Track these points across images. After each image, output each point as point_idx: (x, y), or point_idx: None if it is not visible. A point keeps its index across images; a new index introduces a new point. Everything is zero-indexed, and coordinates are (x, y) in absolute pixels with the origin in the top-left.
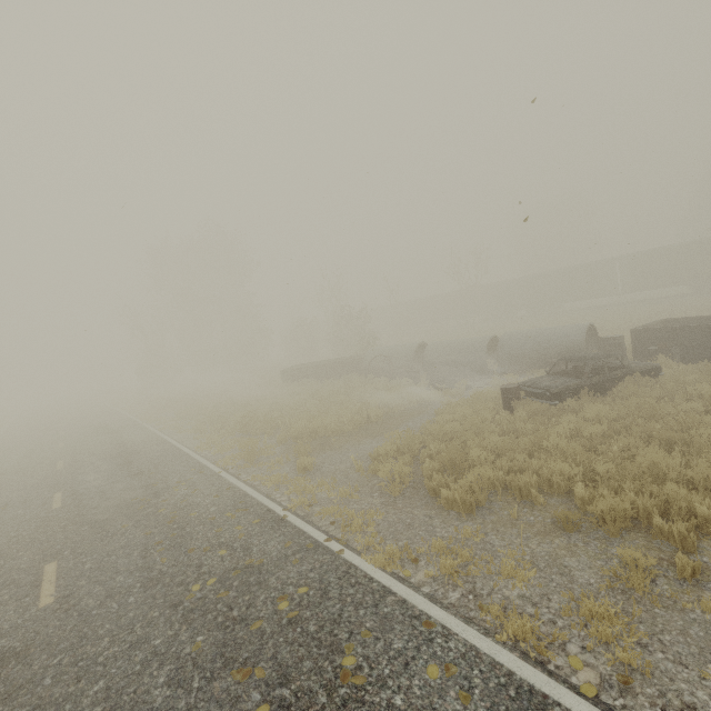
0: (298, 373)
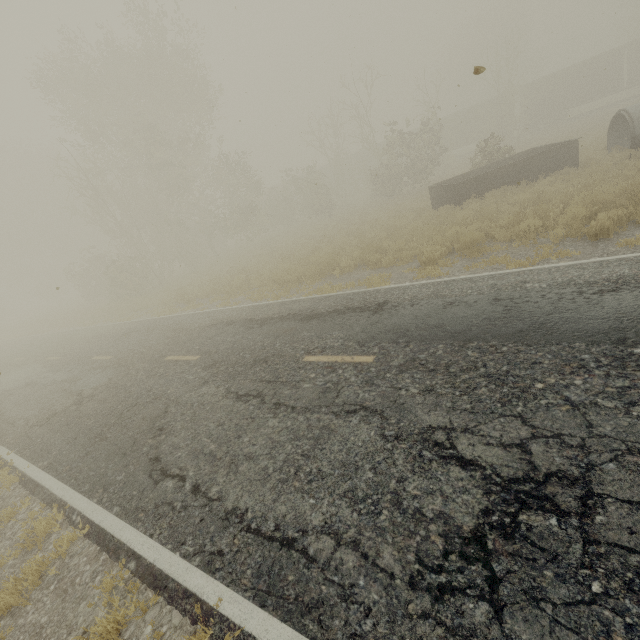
0: (482, 183)
